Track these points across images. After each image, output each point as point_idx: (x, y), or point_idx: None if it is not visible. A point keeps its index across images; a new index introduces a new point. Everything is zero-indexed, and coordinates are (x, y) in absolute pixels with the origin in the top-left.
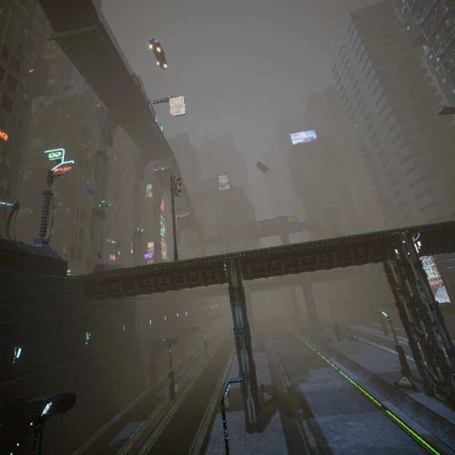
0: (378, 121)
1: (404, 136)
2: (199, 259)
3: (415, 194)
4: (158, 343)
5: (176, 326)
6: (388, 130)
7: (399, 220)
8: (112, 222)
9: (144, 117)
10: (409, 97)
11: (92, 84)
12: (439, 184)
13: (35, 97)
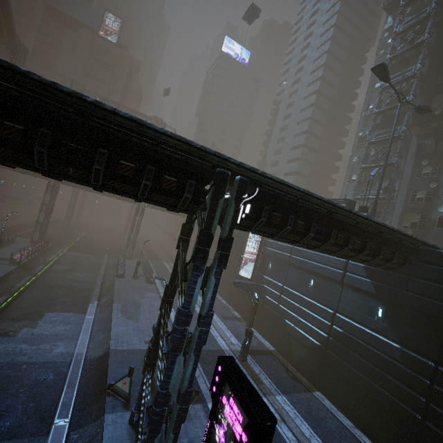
0: (305, 80)
1: (314, 109)
2: None
3: (287, 171)
4: None
5: None
6: (306, 95)
7: None
8: None
9: None
10: (340, 76)
11: None
12: (307, 172)
13: None
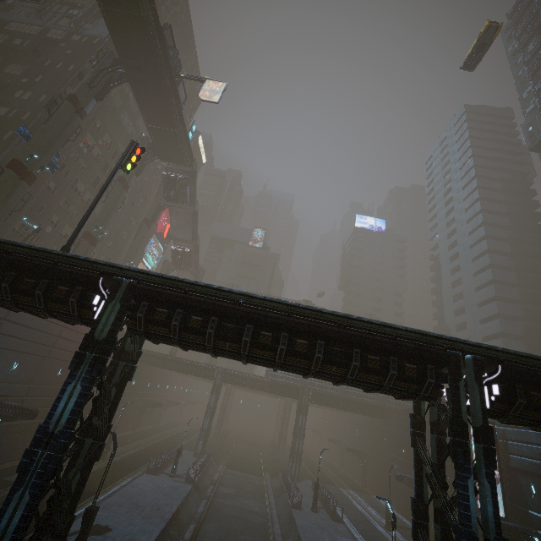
0: (463, 229)
1: (490, 255)
2: (61, 260)
3: (485, 334)
4: (1, 407)
5: None
6: (472, 243)
7: None
8: (70, 213)
9: (164, 89)
10: (508, 215)
11: (100, 4)
12: (519, 331)
13: (26, 1)
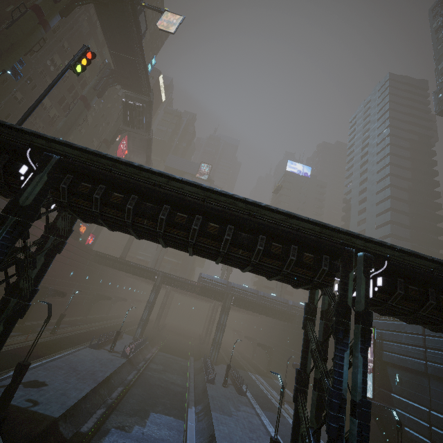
0: (373, 179)
1: (391, 201)
2: None
3: None
4: None
5: None
6: (378, 190)
7: None
8: (36, 124)
9: (126, 15)
10: (410, 170)
11: None
12: None
13: None
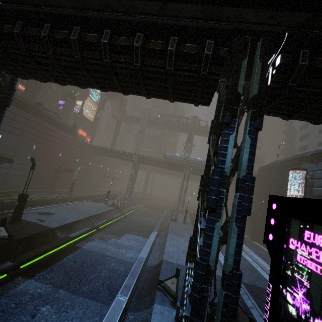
0: None
1: None
2: None
3: (321, 128)
4: None
5: (53, 162)
6: None
7: (294, 150)
8: None
9: None
10: None
11: None
12: None
13: None
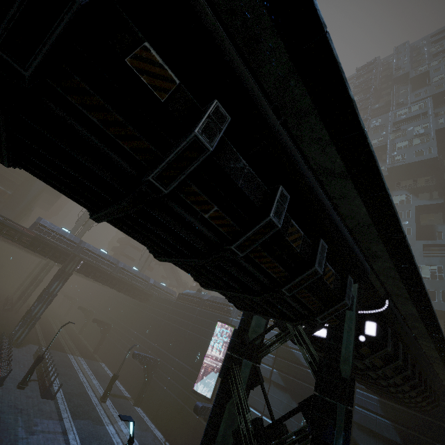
0: None
1: None
2: None
3: None
4: None
5: None
6: None
7: None
8: None
9: None
10: None
11: None
12: None
13: None
